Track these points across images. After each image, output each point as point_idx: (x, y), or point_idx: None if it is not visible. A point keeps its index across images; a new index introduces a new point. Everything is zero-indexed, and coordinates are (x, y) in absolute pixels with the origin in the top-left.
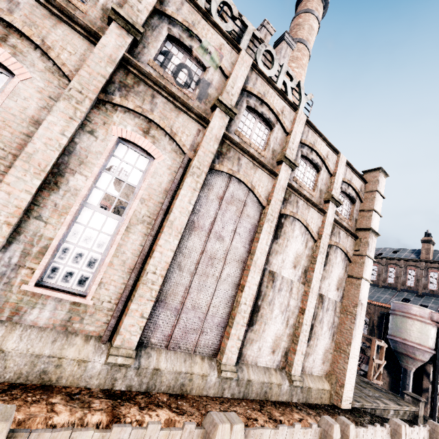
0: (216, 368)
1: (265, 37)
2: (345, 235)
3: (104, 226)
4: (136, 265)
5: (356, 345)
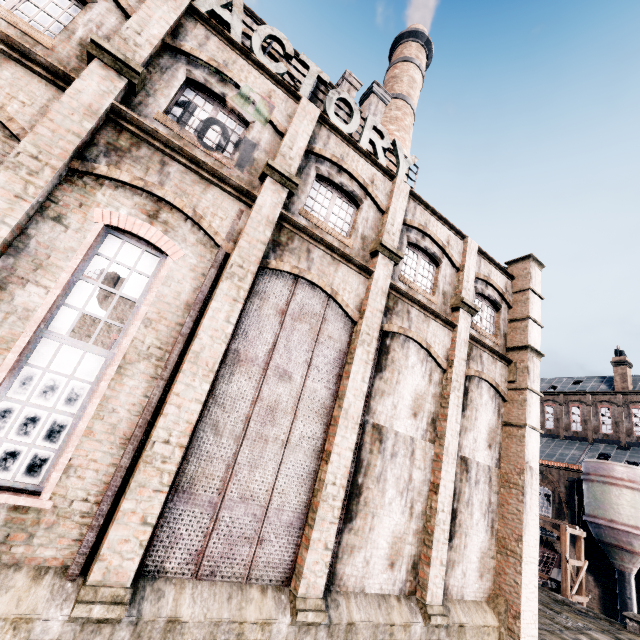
0: (288, 607)
1: (349, 93)
2: (491, 359)
3: (79, 367)
4: (134, 431)
5: (531, 540)
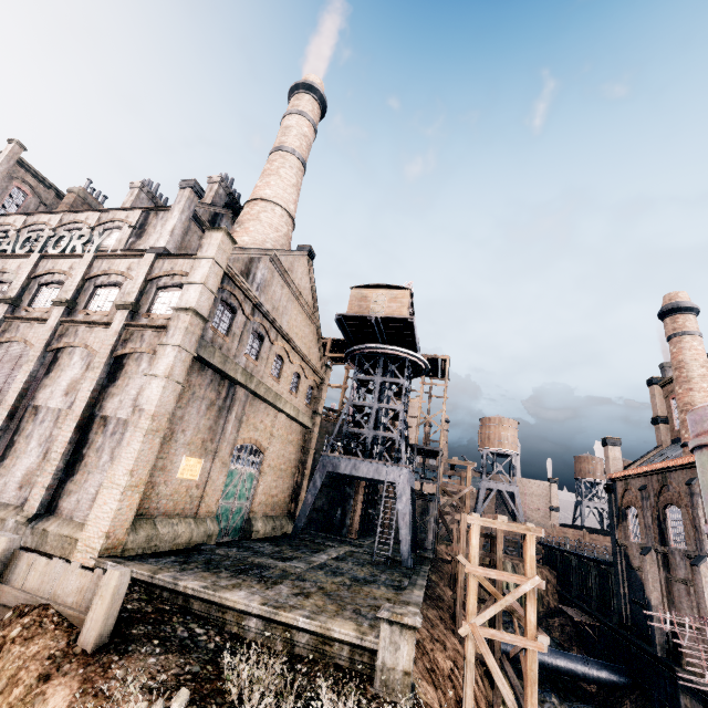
0: None
1: (211, 190)
2: (155, 334)
3: None
4: None
5: (120, 469)
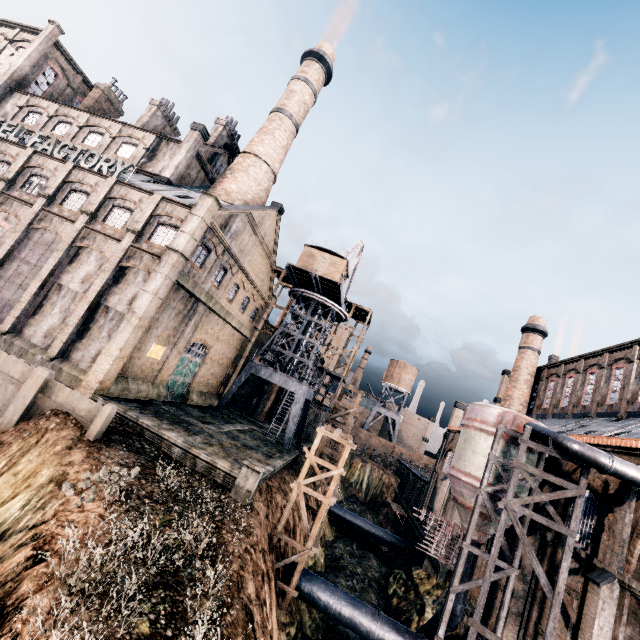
0: None
1: (216, 130)
2: (151, 259)
3: None
4: None
5: (114, 346)
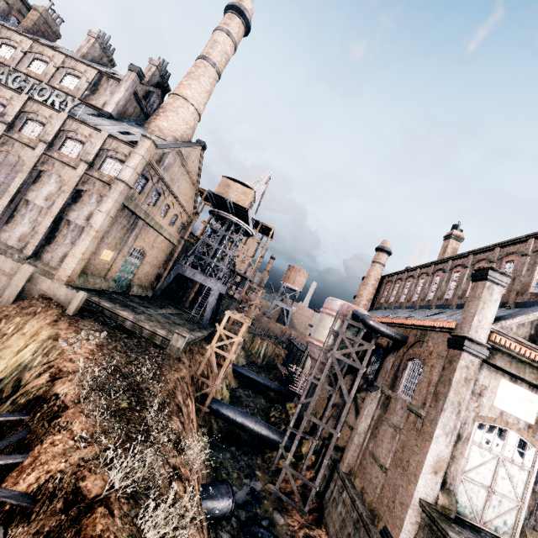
0: None
1: (150, 70)
2: (102, 185)
3: None
4: None
5: (78, 251)
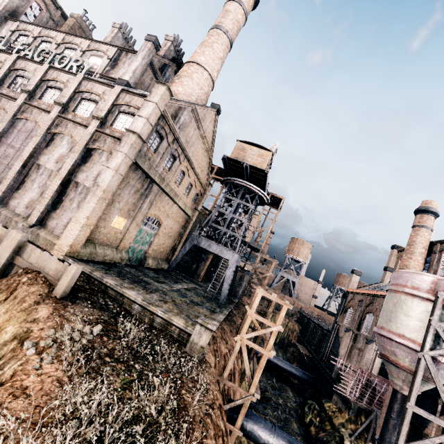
0: None
1: (165, 45)
2: (113, 141)
3: None
4: None
5: (82, 214)
